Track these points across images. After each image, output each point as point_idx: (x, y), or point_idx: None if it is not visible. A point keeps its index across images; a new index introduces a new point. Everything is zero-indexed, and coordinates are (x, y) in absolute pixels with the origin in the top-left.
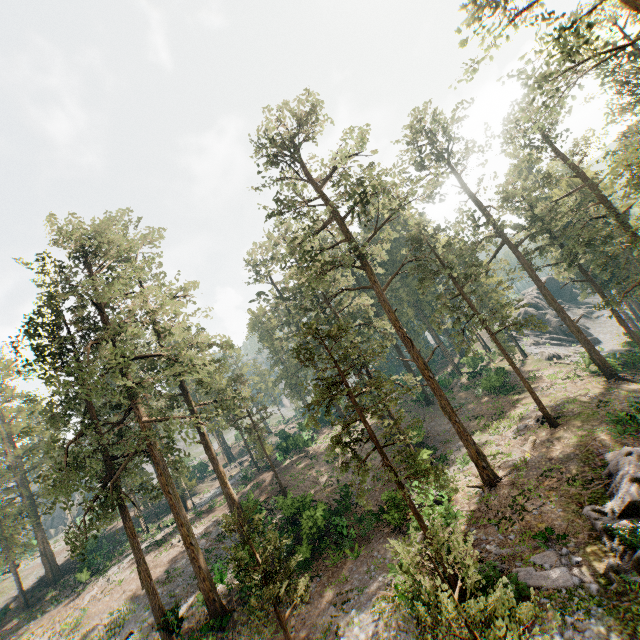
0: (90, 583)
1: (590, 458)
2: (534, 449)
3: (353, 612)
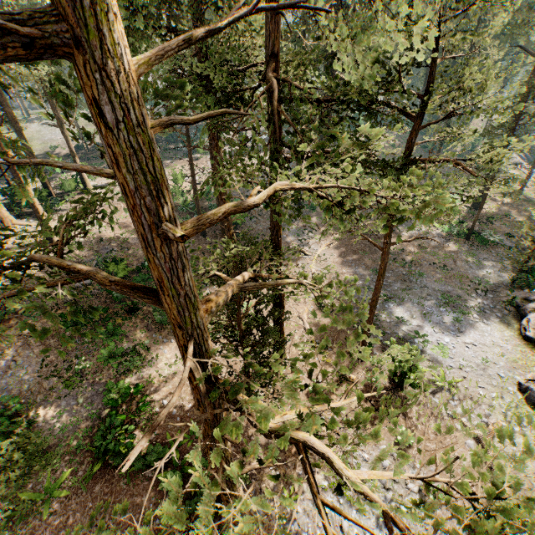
0: (203, 156)
1: (529, 218)
2: (502, 205)
3: (404, 225)
